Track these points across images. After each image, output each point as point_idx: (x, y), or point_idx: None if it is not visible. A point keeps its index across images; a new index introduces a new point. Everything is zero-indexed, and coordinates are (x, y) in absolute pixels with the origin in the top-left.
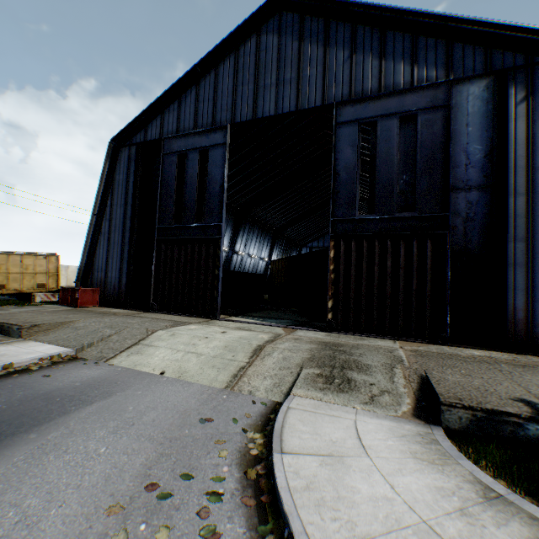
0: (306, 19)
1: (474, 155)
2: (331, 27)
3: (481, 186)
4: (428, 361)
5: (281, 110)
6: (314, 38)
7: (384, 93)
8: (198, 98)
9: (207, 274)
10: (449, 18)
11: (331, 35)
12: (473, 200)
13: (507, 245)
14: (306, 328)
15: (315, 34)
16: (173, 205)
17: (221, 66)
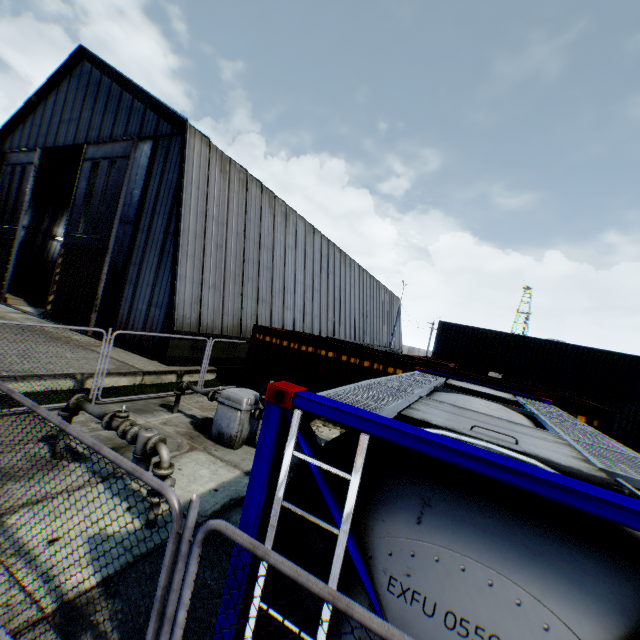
0: (94, 71)
1: (135, 198)
2: (103, 81)
3: (132, 222)
4: (0, 325)
5: (68, 143)
6: (94, 88)
7: (107, 141)
8: (34, 122)
9: (6, 267)
10: (142, 90)
11: (101, 88)
12: (127, 232)
13: (132, 267)
14: (37, 315)
15: (95, 84)
16: (2, 209)
17: (50, 99)
